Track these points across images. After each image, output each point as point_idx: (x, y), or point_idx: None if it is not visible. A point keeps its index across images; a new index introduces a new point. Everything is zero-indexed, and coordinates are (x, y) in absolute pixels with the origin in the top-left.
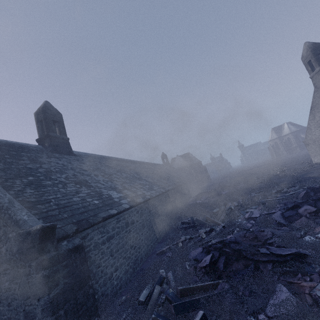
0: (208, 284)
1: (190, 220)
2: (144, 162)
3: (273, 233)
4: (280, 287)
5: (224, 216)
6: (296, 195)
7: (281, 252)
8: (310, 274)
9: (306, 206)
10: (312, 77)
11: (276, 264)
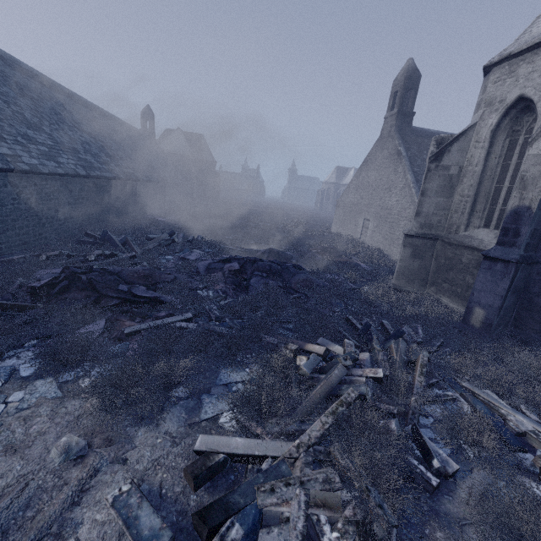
0: (16, 304)
1: (101, 234)
2: (88, 102)
3: (176, 278)
4: (96, 320)
5: (155, 246)
6: (255, 252)
7: (140, 293)
8: (148, 317)
9: (235, 263)
10: (386, 118)
11: (130, 303)
